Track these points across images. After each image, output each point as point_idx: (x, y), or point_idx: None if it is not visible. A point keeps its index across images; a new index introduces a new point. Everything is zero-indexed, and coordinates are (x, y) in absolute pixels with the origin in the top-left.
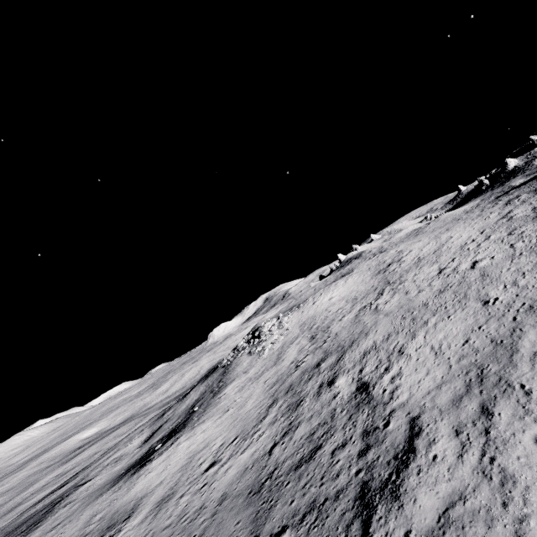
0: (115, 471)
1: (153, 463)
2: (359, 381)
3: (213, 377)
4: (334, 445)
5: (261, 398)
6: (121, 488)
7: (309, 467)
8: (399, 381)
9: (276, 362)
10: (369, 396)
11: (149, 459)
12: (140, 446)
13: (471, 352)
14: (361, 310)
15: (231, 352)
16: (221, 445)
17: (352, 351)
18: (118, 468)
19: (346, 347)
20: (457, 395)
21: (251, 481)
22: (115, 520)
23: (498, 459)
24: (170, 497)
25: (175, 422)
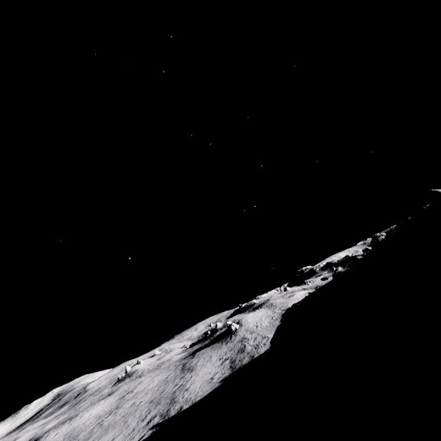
0: None
1: None
2: None
3: None
4: None
5: None
6: None
7: None
8: None
9: None
10: None
11: None
12: None
13: None
14: (97, 424)
15: None
16: None
17: None
18: None
19: None
20: None
21: None
22: None
23: None
24: None
25: None
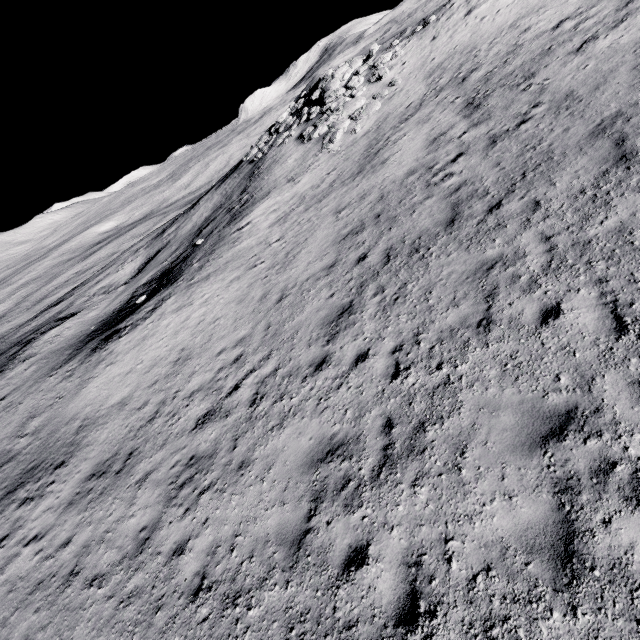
0: (88, 319)
1: (121, 344)
2: None
3: (234, 179)
4: None
5: (329, 256)
6: (72, 375)
7: None
8: None
9: (364, 165)
10: None
11: (118, 329)
12: (126, 283)
13: None
14: None
15: (264, 135)
16: (236, 360)
17: None
18: (93, 316)
19: None
20: None
21: (309, 593)
22: (47, 454)
23: None
24: (125, 466)
25: (172, 255)
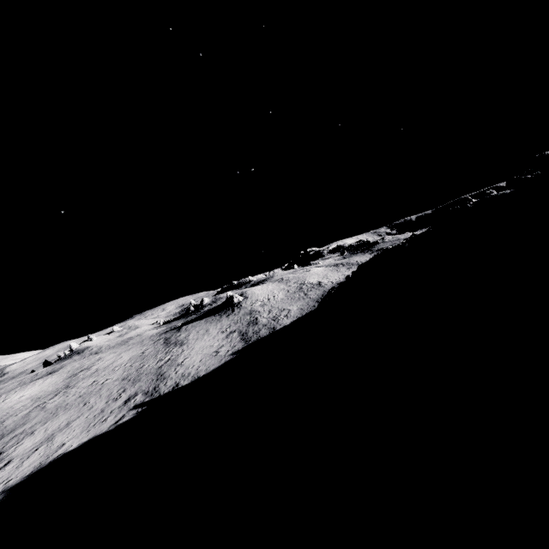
0: None
1: None
2: None
3: None
4: None
5: None
6: None
7: None
8: (19, 447)
9: None
10: None
11: None
12: None
13: (57, 429)
14: (35, 407)
15: None
16: None
17: (8, 437)
18: None
19: (6, 435)
20: (35, 447)
21: None
22: None
23: (24, 462)
24: None
25: None
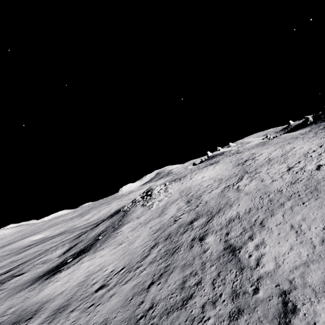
0: (37, 271)
1: (62, 274)
2: (226, 242)
3: (116, 217)
4: (204, 299)
5: (146, 239)
6: (34, 289)
7: (180, 316)
8: (264, 250)
9: (160, 214)
10: (236, 258)
11: (60, 269)
12: (59, 256)
13: None
14: (225, 188)
15: (130, 202)
16: (112, 271)
17: (219, 217)
18: (40, 270)
19: (214, 213)
20: None
21: (128, 314)
22: (21, 317)
23: None
24: (64, 309)
25: (85, 244)
